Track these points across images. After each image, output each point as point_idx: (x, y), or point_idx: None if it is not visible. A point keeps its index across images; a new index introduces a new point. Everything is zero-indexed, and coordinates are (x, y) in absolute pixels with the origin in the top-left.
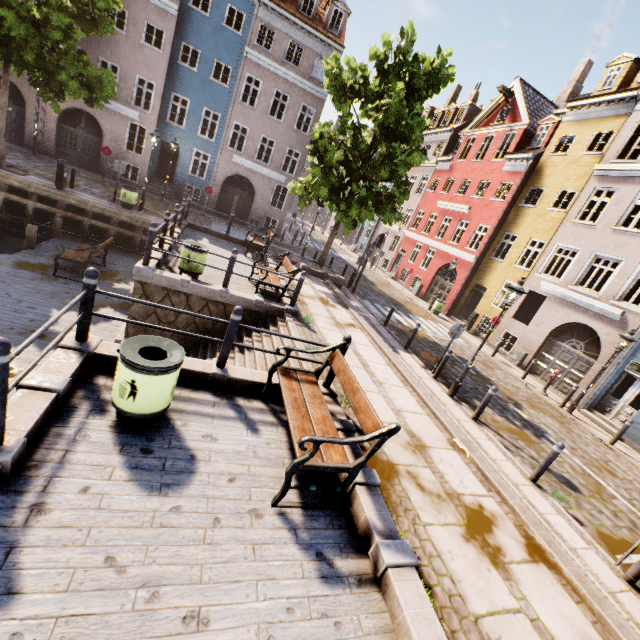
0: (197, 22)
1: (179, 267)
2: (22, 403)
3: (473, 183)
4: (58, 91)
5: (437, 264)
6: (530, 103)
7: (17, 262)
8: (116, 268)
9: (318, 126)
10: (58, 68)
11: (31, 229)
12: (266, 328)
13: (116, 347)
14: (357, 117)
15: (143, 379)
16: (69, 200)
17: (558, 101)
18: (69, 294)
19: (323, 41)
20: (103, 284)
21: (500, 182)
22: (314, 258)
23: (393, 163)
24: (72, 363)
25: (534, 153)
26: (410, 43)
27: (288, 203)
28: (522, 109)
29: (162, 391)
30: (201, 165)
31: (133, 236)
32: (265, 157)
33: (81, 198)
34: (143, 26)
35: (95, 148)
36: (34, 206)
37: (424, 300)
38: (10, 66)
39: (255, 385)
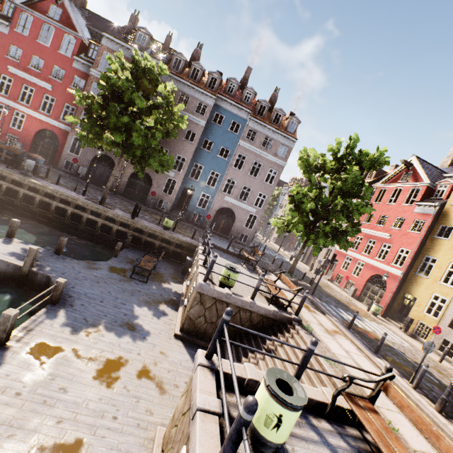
0: (214, 129)
1: (220, 281)
2: (205, 427)
3: (390, 218)
4: (143, 166)
5: (367, 273)
6: (426, 170)
7: (110, 267)
8: (160, 271)
9: (294, 187)
10: (149, 156)
11: (119, 245)
12: (281, 333)
13: (226, 363)
14: (318, 181)
15: (288, 414)
16: (137, 225)
17: (442, 167)
18: (140, 292)
19: (284, 136)
20: (156, 284)
21: (413, 219)
22: (280, 266)
23: (348, 211)
24: (211, 381)
25: (438, 202)
26: (355, 143)
27: (256, 225)
28: (422, 174)
29: (294, 423)
30: (200, 199)
31: (169, 248)
32: (240, 195)
33: (144, 224)
34: (185, 131)
35: (145, 191)
36: (117, 228)
37: (359, 301)
38: (123, 155)
39: (318, 403)
